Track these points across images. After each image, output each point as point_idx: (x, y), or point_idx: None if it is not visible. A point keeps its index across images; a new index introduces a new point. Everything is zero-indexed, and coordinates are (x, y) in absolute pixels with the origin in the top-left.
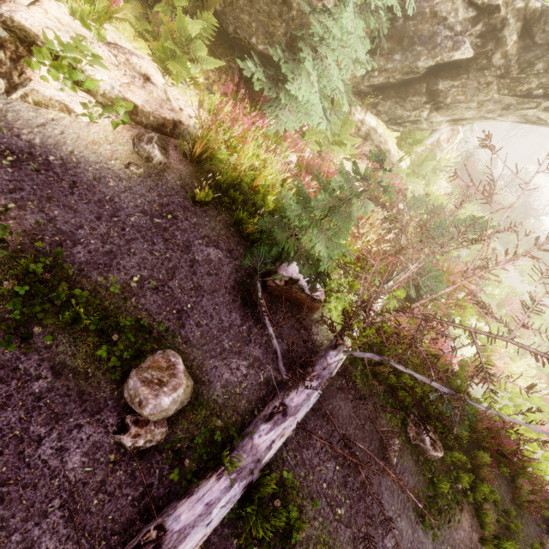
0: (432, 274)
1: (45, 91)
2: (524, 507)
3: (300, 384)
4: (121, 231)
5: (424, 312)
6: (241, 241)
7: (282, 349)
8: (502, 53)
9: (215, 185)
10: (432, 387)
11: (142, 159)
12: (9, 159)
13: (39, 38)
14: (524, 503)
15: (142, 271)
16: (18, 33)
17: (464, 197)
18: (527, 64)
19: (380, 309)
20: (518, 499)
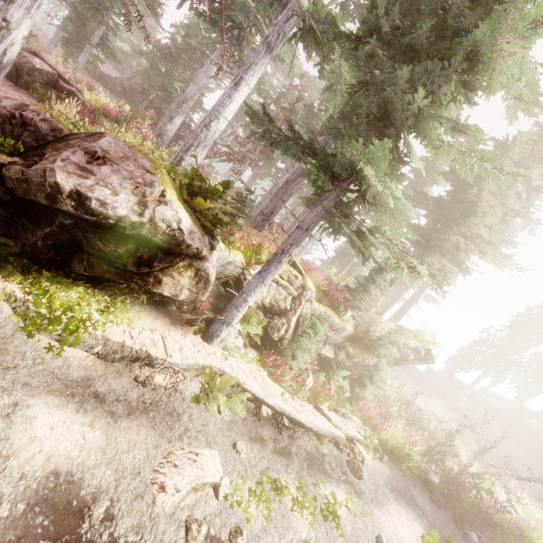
0: (451, 448)
1: (367, 457)
2: (520, 540)
3: (473, 529)
4: (413, 502)
5: (477, 474)
6: (413, 477)
7: (451, 519)
8: (420, 356)
9: (390, 455)
10: (465, 499)
11: (385, 463)
12: (391, 495)
13: (355, 437)
14: (519, 538)
15: (427, 514)
16: (349, 438)
17: (417, 394)
18: (427, 357)
19: (453, 476)
20: (516, 538)
